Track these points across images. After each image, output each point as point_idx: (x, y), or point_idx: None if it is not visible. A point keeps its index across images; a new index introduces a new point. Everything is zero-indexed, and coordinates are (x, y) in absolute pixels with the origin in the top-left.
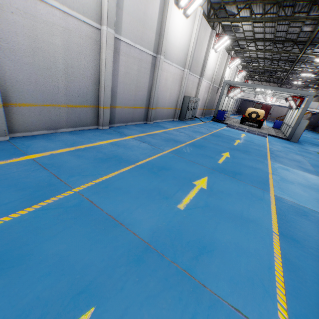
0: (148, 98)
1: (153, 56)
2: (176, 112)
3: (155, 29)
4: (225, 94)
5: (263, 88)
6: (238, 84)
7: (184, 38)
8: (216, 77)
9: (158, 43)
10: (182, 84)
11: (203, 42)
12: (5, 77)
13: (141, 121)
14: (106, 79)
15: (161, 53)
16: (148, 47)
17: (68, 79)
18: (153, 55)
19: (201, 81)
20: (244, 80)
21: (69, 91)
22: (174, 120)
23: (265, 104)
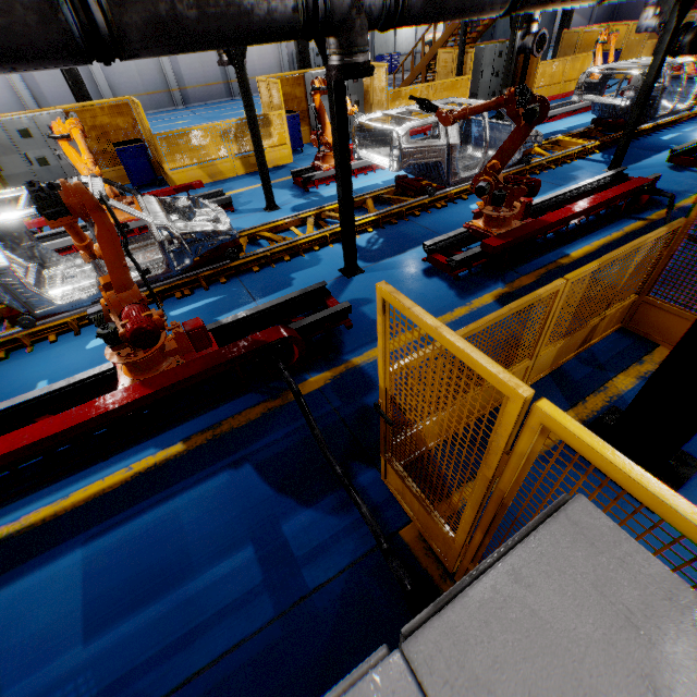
0: (223, 71)
1: None
2: None
3: None
4: None
5: None
6: None
7: None
8: None
9: None
10: None
11: None
12: (111, 83)
13: (225, 99)
14: (166, 66)
15: None
16: None
17: (141, 75)
18: None
19: None
20: None
21: (144, 83)
22: None
23: None
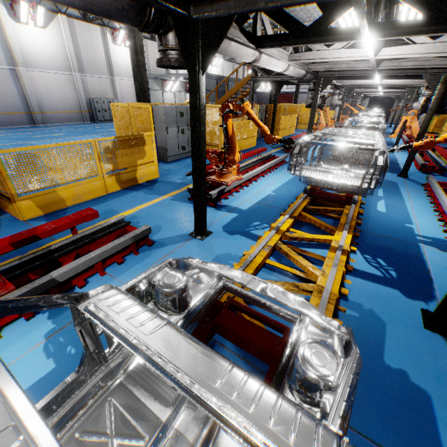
0: (26, 104)
1: (12, 69)
2: (83, 115)
3: (1, 48)
4: (158, 90)
5: (173, 77)
6: (156, 77)
7: (52, 46)
8: (153, 73)
9: (13, 58)
10: (77, 88)
11: (93, 42)
12: None
13: (28, 125)
14: None
15: (18, 65)
16: (0, 63)
17: None
18: (11, 68)
19: (115, 81)
20: (245, 68)
21: None
22: (85, 123)
23: (286, 94)
